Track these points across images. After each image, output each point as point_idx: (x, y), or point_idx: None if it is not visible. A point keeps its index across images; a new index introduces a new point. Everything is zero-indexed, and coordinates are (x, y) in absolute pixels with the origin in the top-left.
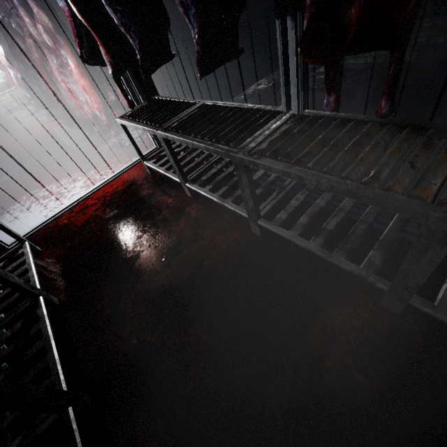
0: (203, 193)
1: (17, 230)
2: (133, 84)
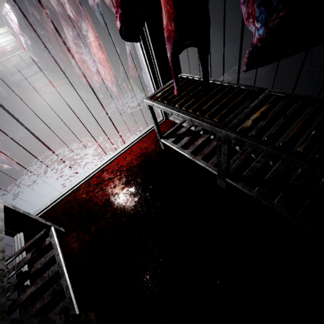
0: (257, 198)
1: (37, 197)
2: (153, 60)
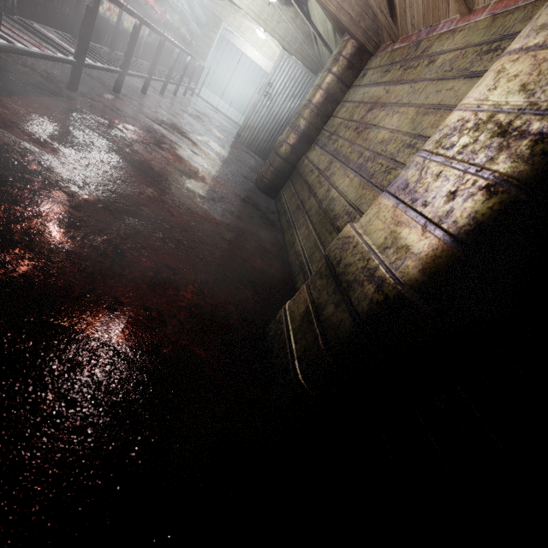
0: None
1: None
2: None
